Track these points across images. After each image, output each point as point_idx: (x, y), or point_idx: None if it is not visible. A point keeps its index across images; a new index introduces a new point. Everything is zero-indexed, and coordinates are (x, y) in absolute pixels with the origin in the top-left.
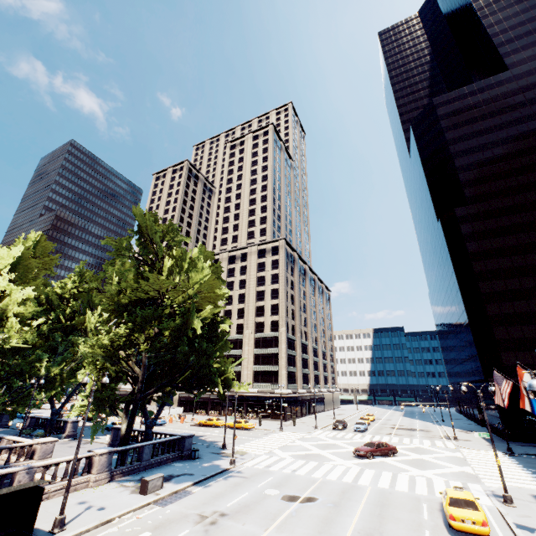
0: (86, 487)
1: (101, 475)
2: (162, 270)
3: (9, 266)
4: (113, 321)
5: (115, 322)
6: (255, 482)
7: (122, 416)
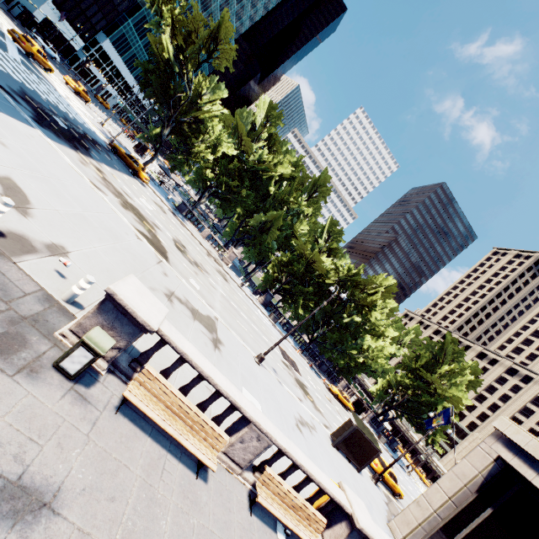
0: (362, 416)
1: (367, 418)
2: (440, 368)
3: (390, 337)
4: (404, 371)
5: (404, 372)
6: (415, 486)
7: (381, 406)
